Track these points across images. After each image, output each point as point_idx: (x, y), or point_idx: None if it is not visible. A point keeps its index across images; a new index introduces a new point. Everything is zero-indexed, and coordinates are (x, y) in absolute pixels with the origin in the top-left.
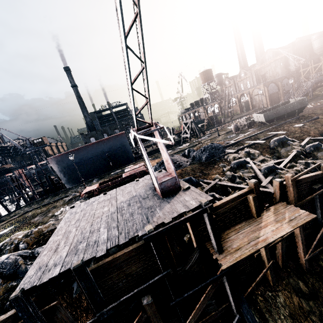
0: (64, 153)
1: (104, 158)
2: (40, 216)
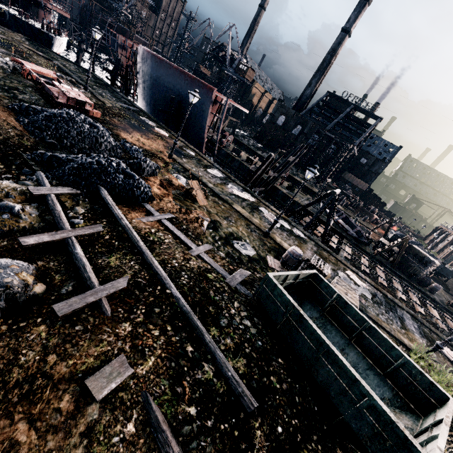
0: (152, 52)
1: (176, 104)
2: (7, 52)
